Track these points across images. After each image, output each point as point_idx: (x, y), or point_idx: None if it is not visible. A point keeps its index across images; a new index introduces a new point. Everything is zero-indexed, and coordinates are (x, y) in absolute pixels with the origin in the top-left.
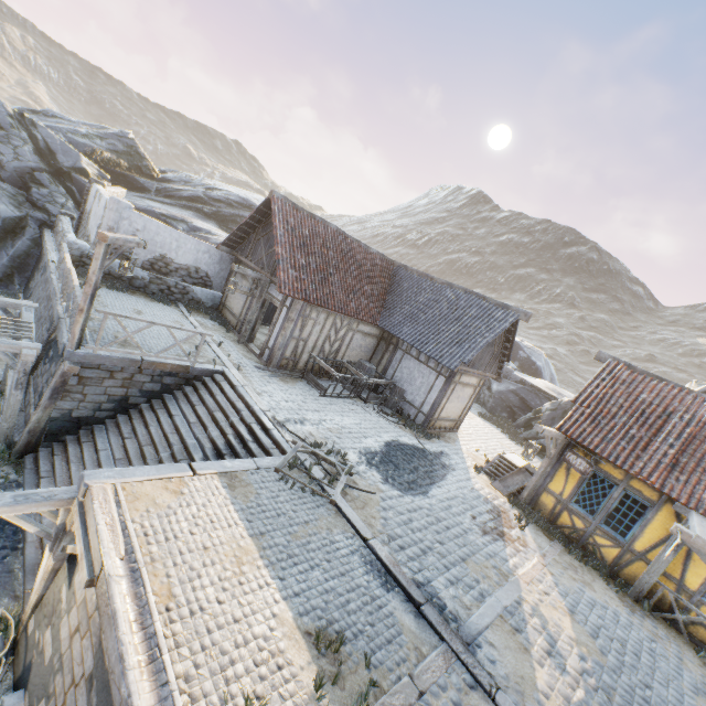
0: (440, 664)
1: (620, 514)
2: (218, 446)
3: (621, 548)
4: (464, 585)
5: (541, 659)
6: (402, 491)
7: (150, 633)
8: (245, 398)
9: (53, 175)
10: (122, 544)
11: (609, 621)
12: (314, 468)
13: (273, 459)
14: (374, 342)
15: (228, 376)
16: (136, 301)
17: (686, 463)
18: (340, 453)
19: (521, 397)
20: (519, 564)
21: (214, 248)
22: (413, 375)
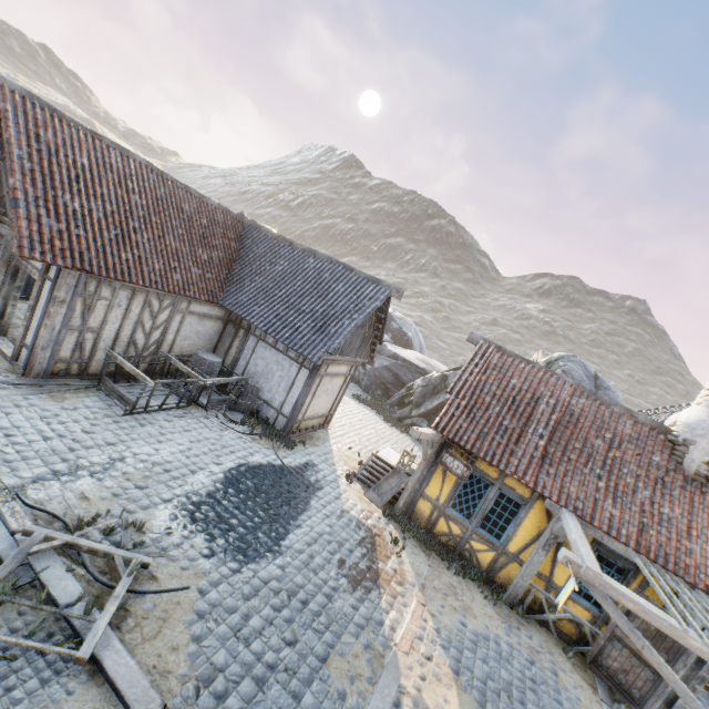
0: None
1: (496, 515)
2: None
3: (497, 551)
4: None
5: None
6: (239, 560)
7: None
8: None
9: None
10: None
11: (493, 661)
12: (64, 580)
13: None
14: (218, 326)
15: None
16: None
17: (554, 453)
18: (134, 524)
19: (394, 373)
20: (396, 621)
21: None
22: (270, 368)
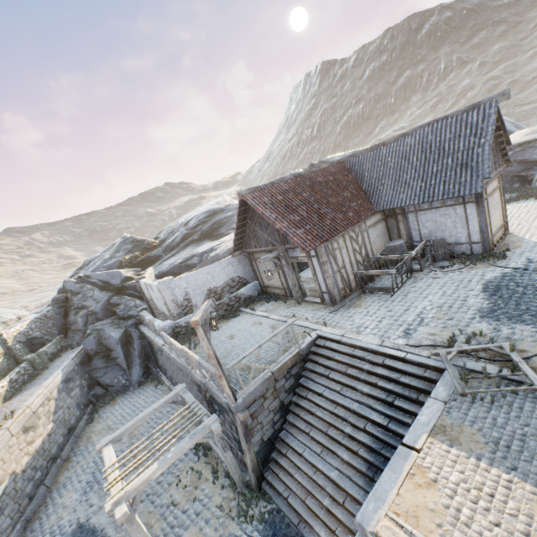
0: None
1: None
2: (380, 397)
3: None
4: None
5: None
6: None
7: None
8: (357, 345)
9: (118, 294)
10: None
11: None
12: (479, 365)
13: (441, 384)
14: (383, 224)
15: (326, 336)
16: (221, 331)
17: None
18: (474, 334)
19: (518, 161)
20: None
21: (230, 258)
22: (438, 222)
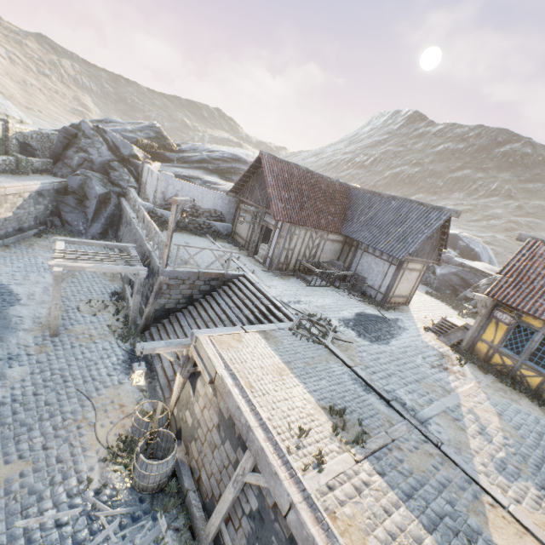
0: (404, 429)
1: (541, 352)
2: (251, 319)
3: (543, 377)
4: (418, 394)
5: (473, 435)
6: (370, 342)
7: (248, 400)
8: (261, 290)
9: (120, 162)
10: (222, 363)
11: (530, 422)
12: (312, 328)
13: (286, 324)
14: (340, 246)
15: (248, 277)
16: (183, 236)
17: None
18: (326, 320)
19: (461, 277)
20: (458, 386)
21: (224, 195)
22: (371, 267)
